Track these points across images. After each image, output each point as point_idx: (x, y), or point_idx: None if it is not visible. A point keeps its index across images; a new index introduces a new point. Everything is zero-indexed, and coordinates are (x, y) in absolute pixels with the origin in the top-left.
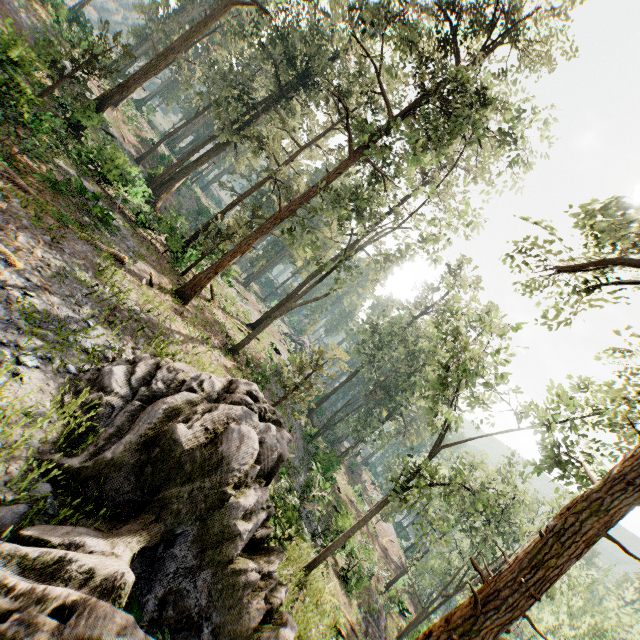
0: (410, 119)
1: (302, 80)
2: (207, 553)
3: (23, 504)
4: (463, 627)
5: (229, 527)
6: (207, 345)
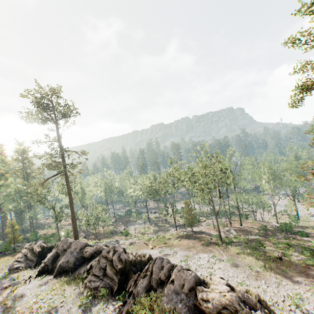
0: None
1: None
2: (52, 249)
3: (38, 267)
4: (73, 223)
5: (51, 246)
6: None
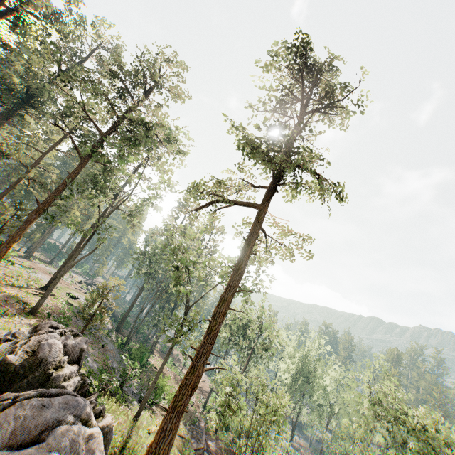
0: (114, 136)
1: (28, 102)
2: None
3: None
4: (191, 372)
5: (57, 387)
6: (8, 315)
